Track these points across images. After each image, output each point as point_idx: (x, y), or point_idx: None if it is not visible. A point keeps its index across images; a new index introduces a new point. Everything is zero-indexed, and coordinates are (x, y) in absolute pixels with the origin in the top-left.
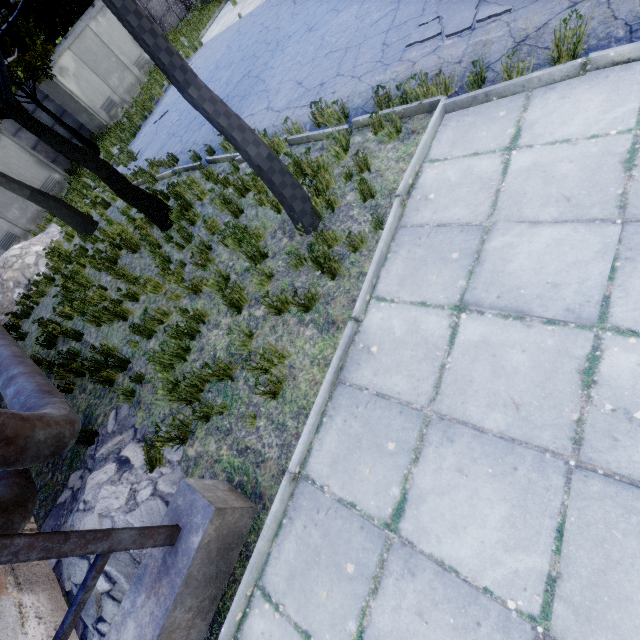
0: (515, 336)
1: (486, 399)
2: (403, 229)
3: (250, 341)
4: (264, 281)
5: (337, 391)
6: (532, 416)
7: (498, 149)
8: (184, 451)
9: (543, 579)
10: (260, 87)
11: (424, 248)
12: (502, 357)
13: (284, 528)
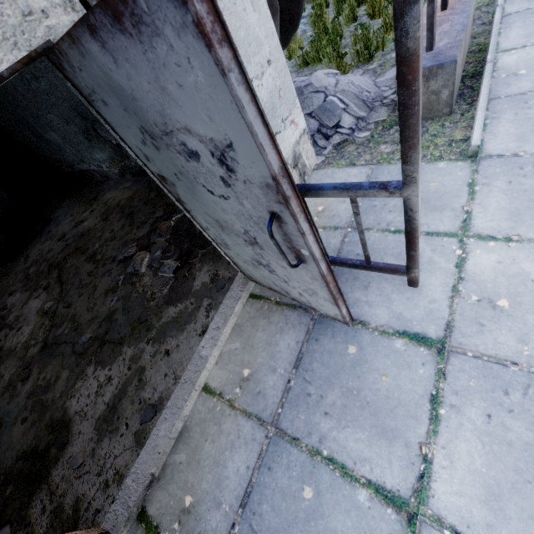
0: None
1: None
2: None
3: None
4: None
5: None
6: None
7: None
8: (364, 70)
9: None
10: None
11: None
12: None
13: (503, 32)
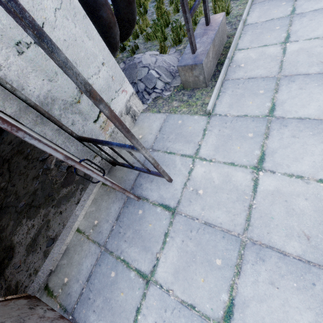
0: None
1: None
2: None
3: (200, 15)
4: (202, 0)
5: (253, 6)
6: None
7: None
8: (176, 49)
9: None
10: None
11: None
12: None
13: (242, 36)
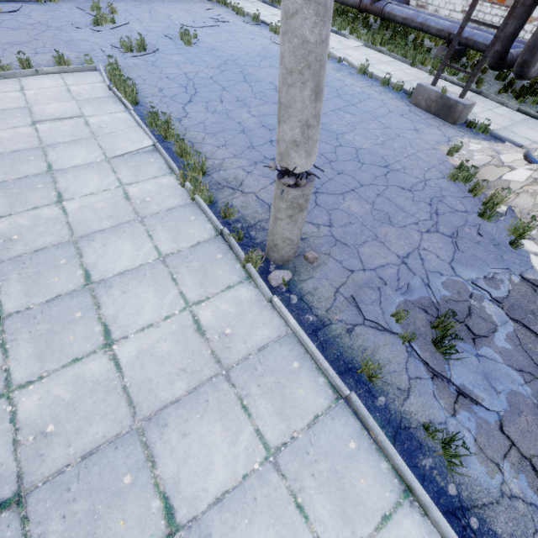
0: (61, 124)
1: (62, 137)
2: None
3: None
4: None
5: None
6: (79, 134)
7: (16, 90)
8: None
9: (102, 154)
10: None
11: (0, 116)
12: (60, 129)
13: None
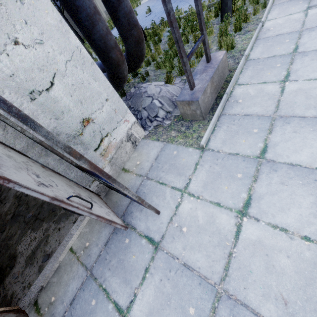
0: None
1: None
2: (275, 5)
3: None
4: (210, 33)
5: (257, 41)
6: None
7: None
8: (181, 79)
9: None
10: (183, 3)
11: (286, 5)
12: None
13: (243, 71)
